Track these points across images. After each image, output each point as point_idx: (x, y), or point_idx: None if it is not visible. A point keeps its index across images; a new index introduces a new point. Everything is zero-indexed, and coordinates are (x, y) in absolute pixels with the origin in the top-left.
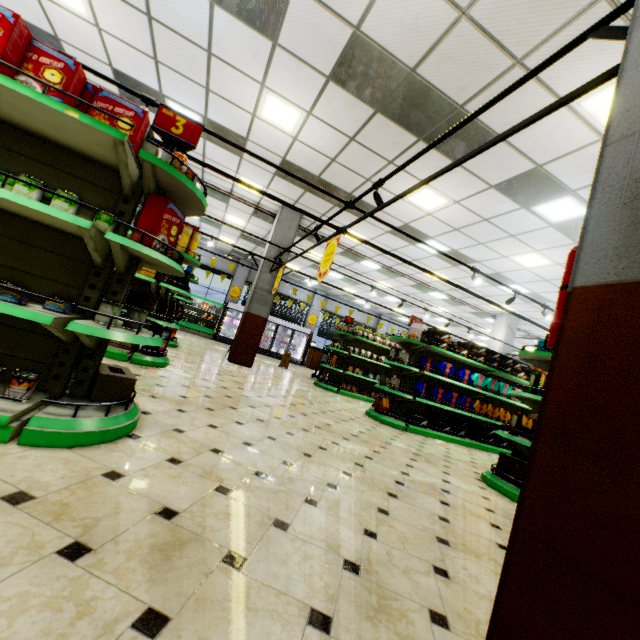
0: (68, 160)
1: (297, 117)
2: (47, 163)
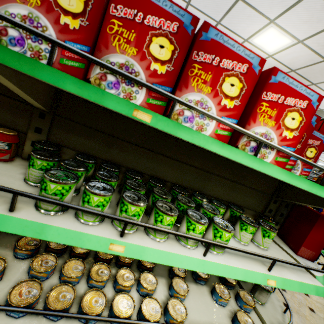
0: (243, 174)
1: (285, 43)
2: (229, 178)
